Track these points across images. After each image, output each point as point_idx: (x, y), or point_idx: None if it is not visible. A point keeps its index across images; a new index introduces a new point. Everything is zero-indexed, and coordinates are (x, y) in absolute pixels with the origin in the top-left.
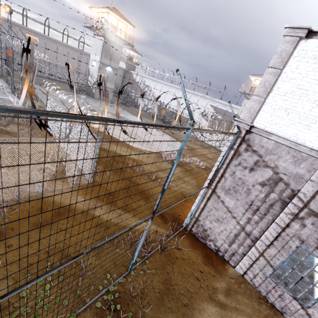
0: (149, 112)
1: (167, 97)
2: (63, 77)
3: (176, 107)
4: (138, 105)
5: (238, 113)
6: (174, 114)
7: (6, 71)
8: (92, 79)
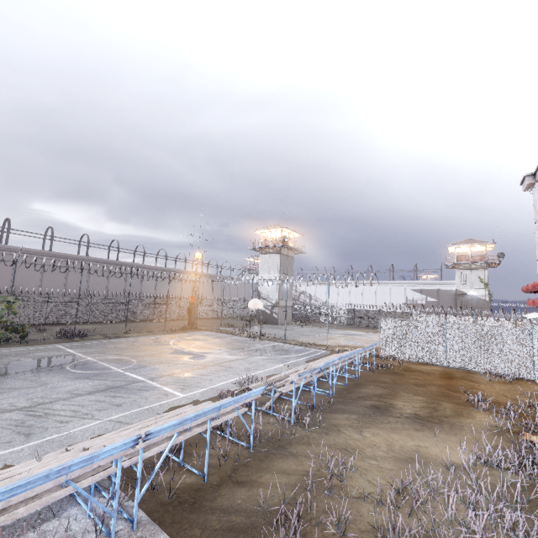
0: (338, 322)
1: (340, 297)
2: (212, 312)
3: (361, 306)
4: (315, 317)
5: (458, 288)
6: (382, 312)
7: (221, 319)
8: (269, 302)
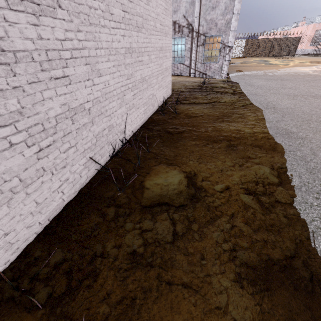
0: None
1: None
2: None
3: None
4: None
5: None
6: None
7: None
8: None
